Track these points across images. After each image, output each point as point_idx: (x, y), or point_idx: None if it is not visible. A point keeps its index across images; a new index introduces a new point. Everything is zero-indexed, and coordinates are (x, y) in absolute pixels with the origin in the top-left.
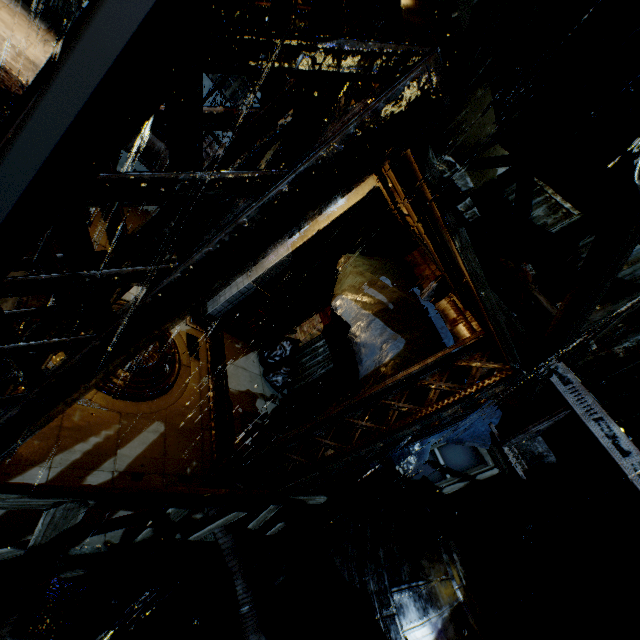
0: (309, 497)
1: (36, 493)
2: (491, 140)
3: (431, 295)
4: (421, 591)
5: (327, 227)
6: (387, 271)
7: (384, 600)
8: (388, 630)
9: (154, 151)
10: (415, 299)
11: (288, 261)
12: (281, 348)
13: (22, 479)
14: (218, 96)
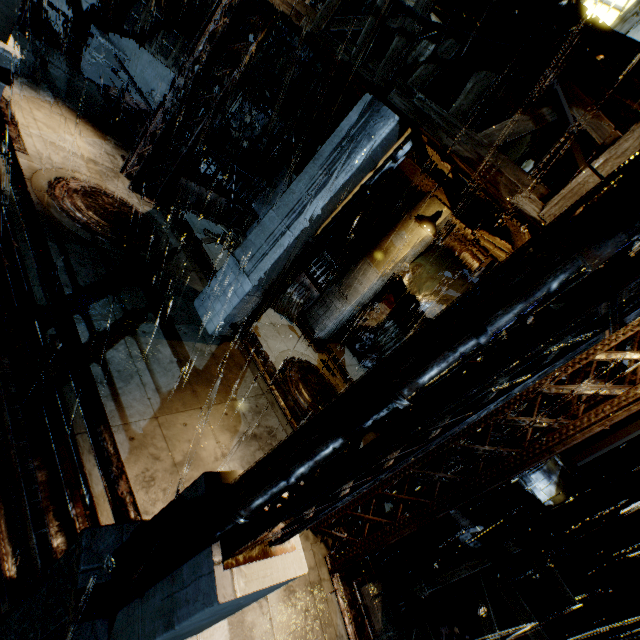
0: None
1: None
2: (525, 159)
3: (479, 274)
4: (544, 469)
5: (408, 253)
6: (443, 263)
7: (526, 479)
8: (533, 492)
9: (207, 202)
10: (470, 281)
11: (378, 283)
12: (367, 339)
13: None
14: (161, 68)
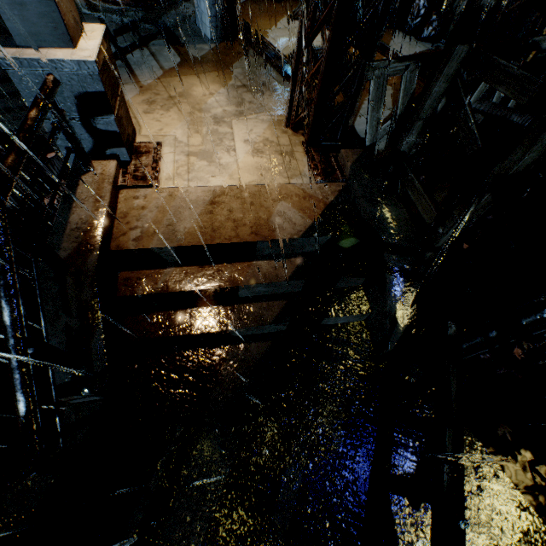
0: (542, 37)
1: (398, 59)
2: None
3: None
4: None
5: None
6: None
7: None
8: None
9: None
10: None
11: None
12: (420, 0)
13: (357, 122)
14: None
